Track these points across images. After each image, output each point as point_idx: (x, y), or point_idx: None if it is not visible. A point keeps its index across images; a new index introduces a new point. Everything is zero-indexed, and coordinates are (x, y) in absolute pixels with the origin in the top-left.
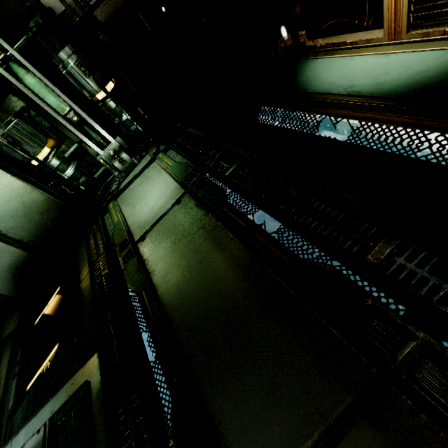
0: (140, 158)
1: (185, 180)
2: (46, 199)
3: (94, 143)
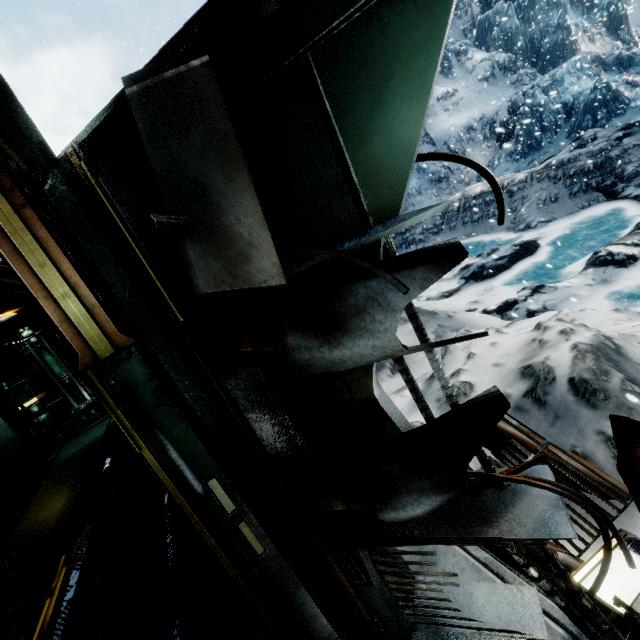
0: (105, 414)
1: (106, 433)
2: (15, 437)
3: (74, 398)
